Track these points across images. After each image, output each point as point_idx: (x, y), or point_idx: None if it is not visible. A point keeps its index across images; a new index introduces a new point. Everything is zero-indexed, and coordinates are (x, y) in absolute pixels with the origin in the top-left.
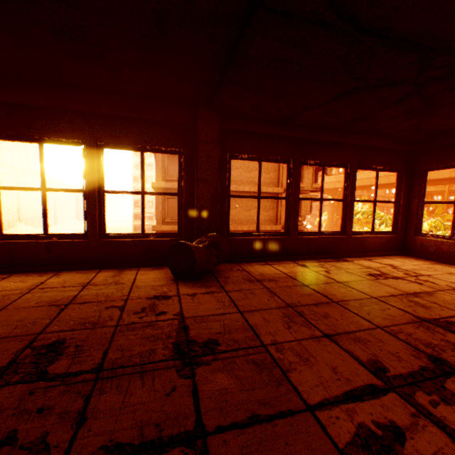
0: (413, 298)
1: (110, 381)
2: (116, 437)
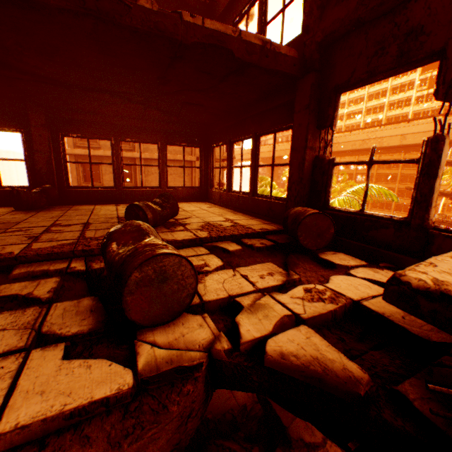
0: None
1: None
2: None
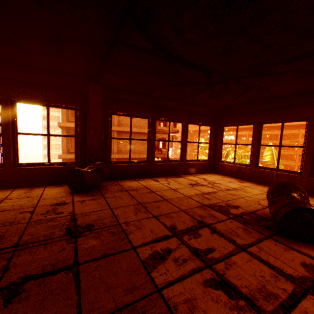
0: (205, 195)
1: (24, 250)
2: (29, 273)
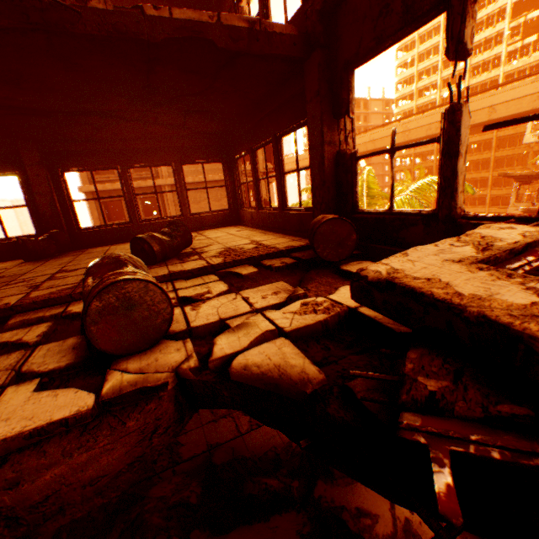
0: None
1: None
2: None
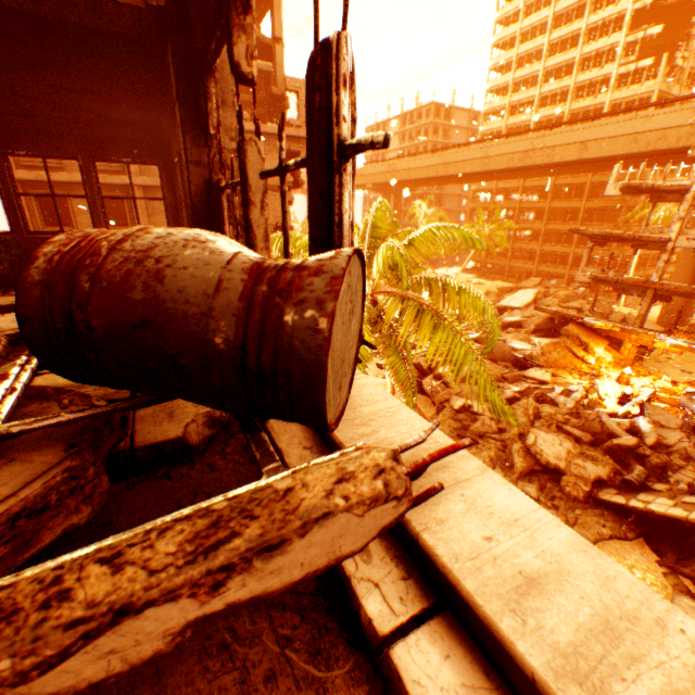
0: None
1: None
2: None
